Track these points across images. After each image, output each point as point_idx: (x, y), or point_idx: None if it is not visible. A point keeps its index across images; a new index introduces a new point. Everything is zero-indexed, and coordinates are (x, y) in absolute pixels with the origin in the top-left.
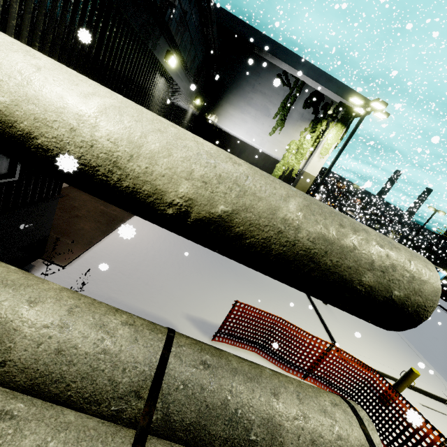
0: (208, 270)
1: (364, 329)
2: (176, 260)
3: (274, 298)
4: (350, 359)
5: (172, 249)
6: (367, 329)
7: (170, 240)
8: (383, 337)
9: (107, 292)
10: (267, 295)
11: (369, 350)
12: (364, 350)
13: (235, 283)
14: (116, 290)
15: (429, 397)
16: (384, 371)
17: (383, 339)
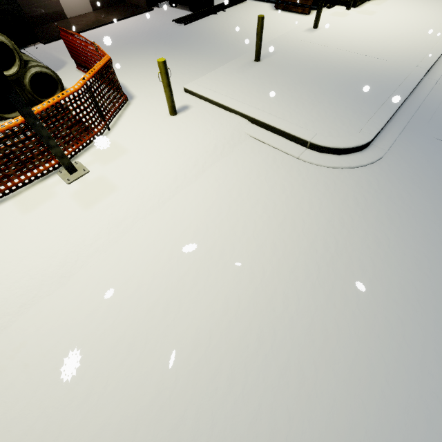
0: (136, 43)
1: (288, 82)
2: (117, 39)
3: (181, 58)
4: (105, 54)
5: (123, 34)
6: (297, 82)
7: (130, 30)
8: (319, 91)
9: (51, 52)
10: (177, 56)
11: (242, 91)
12: (230, 90)
13: (150, 50)
14: (57, 51)
15: (281, 137)
16: (221, 102)
17: (311, 92)
